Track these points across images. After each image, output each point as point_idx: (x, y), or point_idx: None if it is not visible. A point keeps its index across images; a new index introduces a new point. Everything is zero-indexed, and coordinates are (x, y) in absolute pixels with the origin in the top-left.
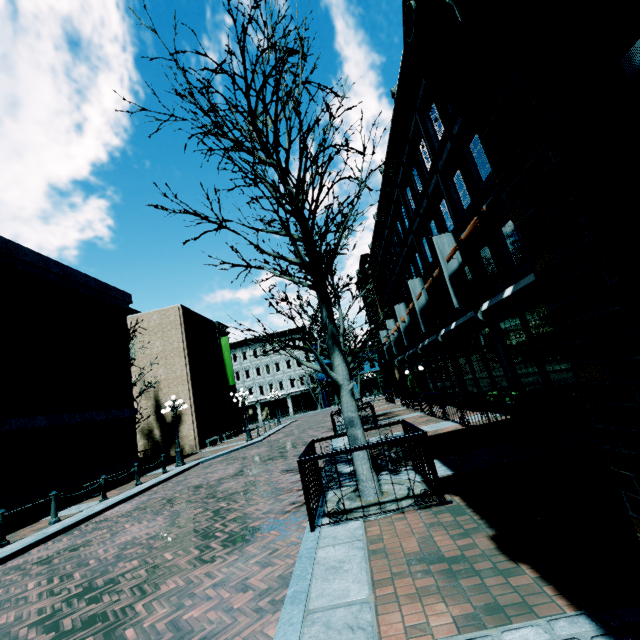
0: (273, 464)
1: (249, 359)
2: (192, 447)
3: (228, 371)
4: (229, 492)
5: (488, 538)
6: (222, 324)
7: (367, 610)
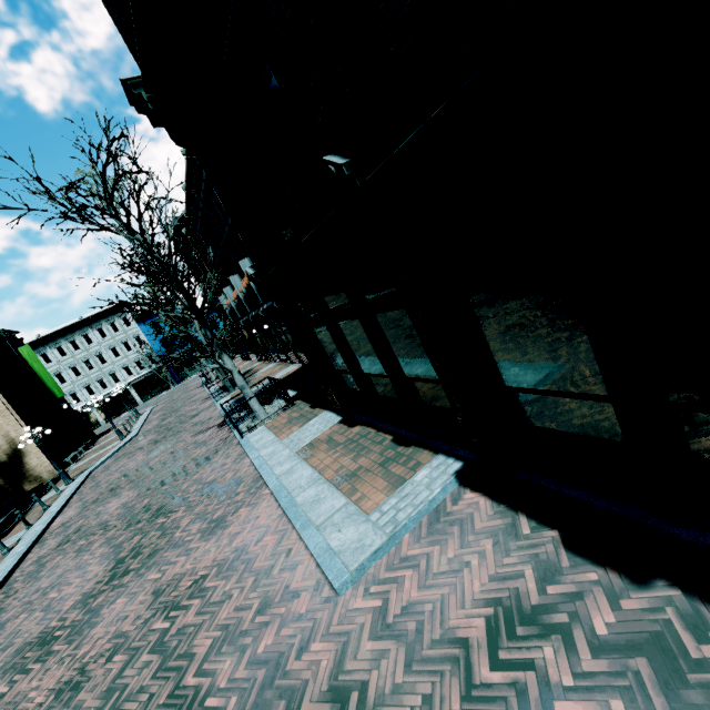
0: (179, 437)
1: (56, 360)
2: (52, 472)
3: (49, 384)
4: (163, 461)
5: (309, 407)
6: (9, 331)
7: (276, 439)
